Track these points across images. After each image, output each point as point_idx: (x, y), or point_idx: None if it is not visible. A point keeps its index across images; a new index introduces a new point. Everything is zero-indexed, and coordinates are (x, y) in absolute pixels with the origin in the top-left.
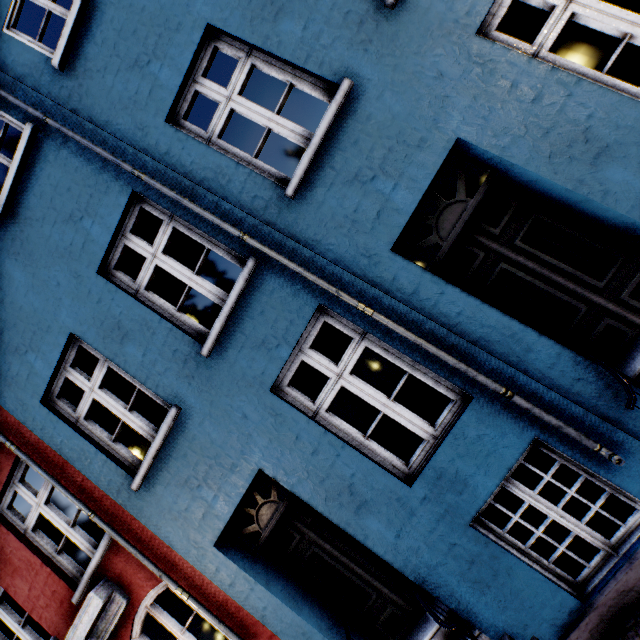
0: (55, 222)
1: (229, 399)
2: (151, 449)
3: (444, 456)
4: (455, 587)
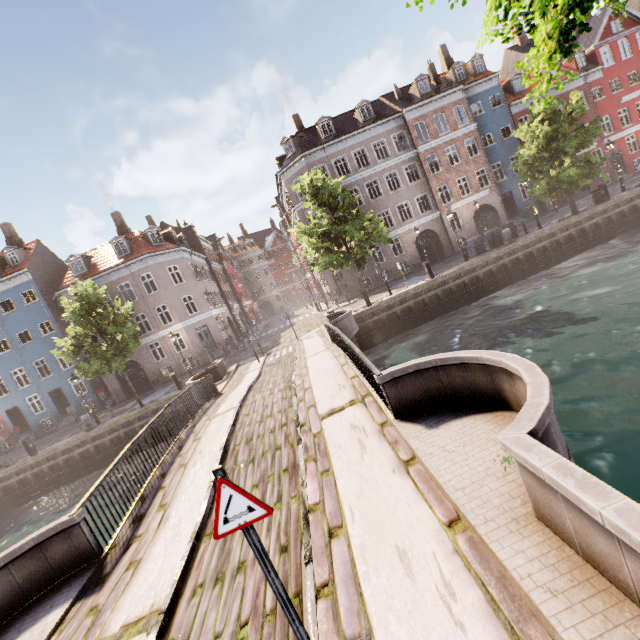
0: (8, 362)
1: (19, 396)
2: (4, 396)
3: (41, 414)
4: (34, 427)
